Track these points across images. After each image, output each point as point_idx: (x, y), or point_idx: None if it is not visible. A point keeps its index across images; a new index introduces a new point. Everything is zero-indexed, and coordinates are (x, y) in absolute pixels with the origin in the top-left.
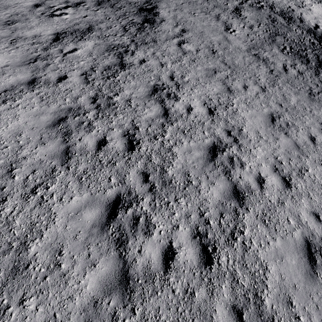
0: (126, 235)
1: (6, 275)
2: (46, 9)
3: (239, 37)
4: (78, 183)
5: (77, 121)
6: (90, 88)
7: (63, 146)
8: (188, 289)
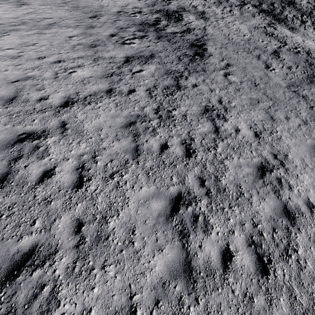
0: (187, 229)
1: (91, 241)
2: (119, 38)
3: (279, 75)
4: (146, 177)
5: (144, 126)
6: (153, 101)
7: (133, 144)
8: (247, 293)
